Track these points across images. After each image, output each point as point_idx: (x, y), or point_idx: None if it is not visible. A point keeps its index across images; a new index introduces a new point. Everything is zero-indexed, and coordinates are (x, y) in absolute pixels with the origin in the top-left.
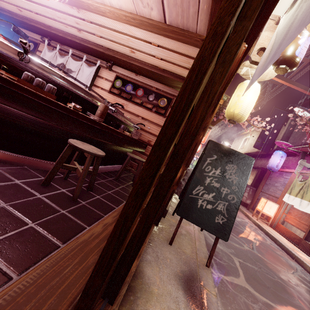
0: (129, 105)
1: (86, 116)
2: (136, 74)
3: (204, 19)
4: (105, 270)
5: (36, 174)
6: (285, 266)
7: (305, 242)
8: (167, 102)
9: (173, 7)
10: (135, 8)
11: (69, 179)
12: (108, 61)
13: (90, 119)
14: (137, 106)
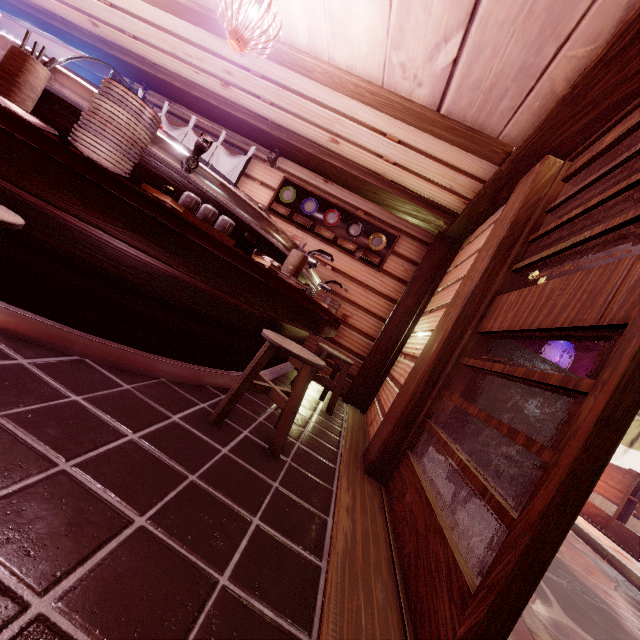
0: (307, 240)
1: (292, 286)
2: (325, 180)
3: (524, 121)
4: (498, 634)
5: (187, 397)
6: (600, 575)
7: (618, 524)
8: (387, 243)
9: (467, 92)
10: (383, 76)
11: (237, 405)
12: (270, 148)
13: (296, 291)
14: (324, 245)
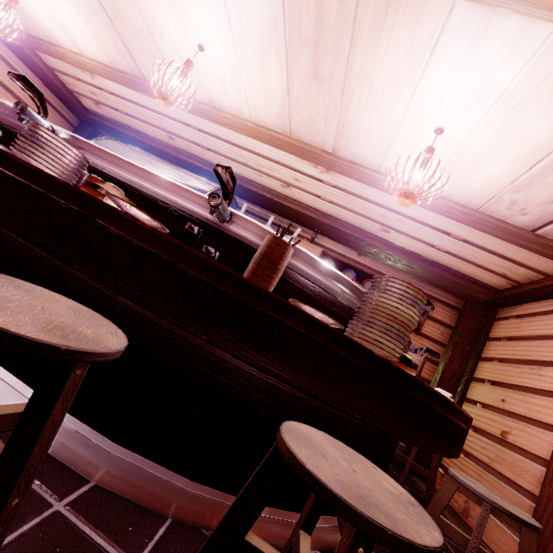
0: None
1: None
2: (359, 254)
3: None
4: None
5: None
6: None
7: None
8: None
9: None
10: (483, 204)
11: None
12: (309, 227)
13: None
14: None
